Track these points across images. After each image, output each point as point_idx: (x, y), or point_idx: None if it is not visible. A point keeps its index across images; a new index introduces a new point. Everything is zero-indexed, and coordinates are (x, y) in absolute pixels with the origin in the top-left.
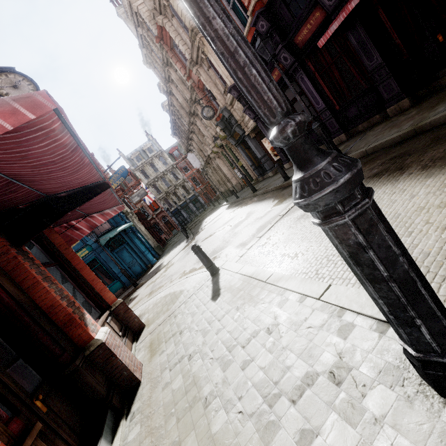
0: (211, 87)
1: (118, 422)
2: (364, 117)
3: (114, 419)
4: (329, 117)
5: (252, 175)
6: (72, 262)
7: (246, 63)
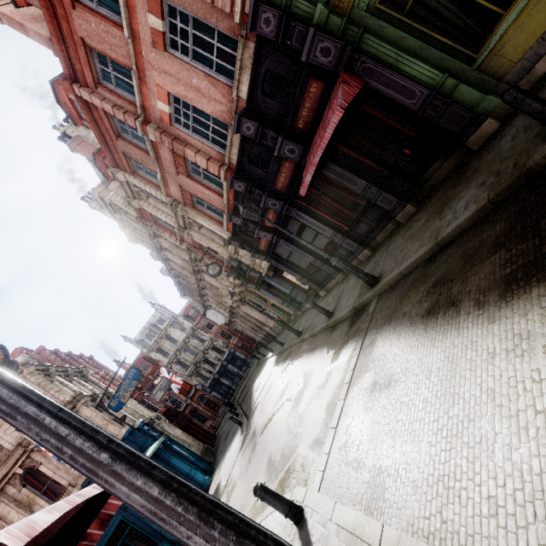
0: (208, 244)
1: None
2: (377, 229)
3: None
4: (342, 239)
5: (288, 311)
6: None
7: None
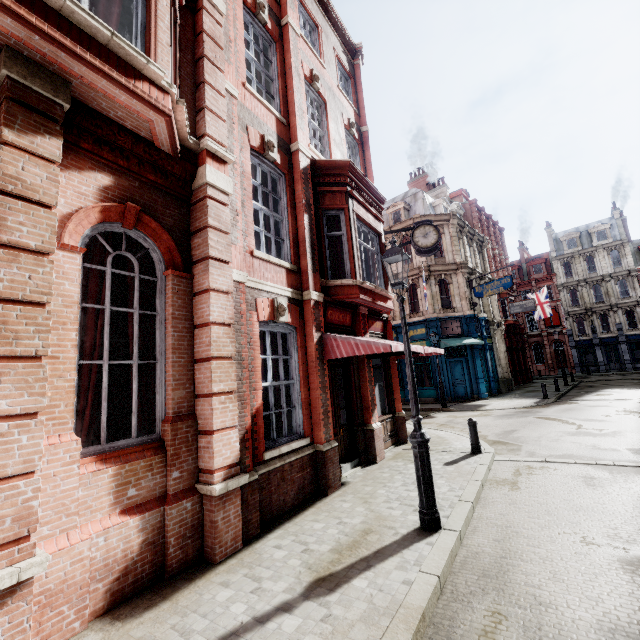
0: None
1: (358, 466)
2: None
3: (358, 463)
4: None
5: None
6: (392, 370)
7: (410, 398)
